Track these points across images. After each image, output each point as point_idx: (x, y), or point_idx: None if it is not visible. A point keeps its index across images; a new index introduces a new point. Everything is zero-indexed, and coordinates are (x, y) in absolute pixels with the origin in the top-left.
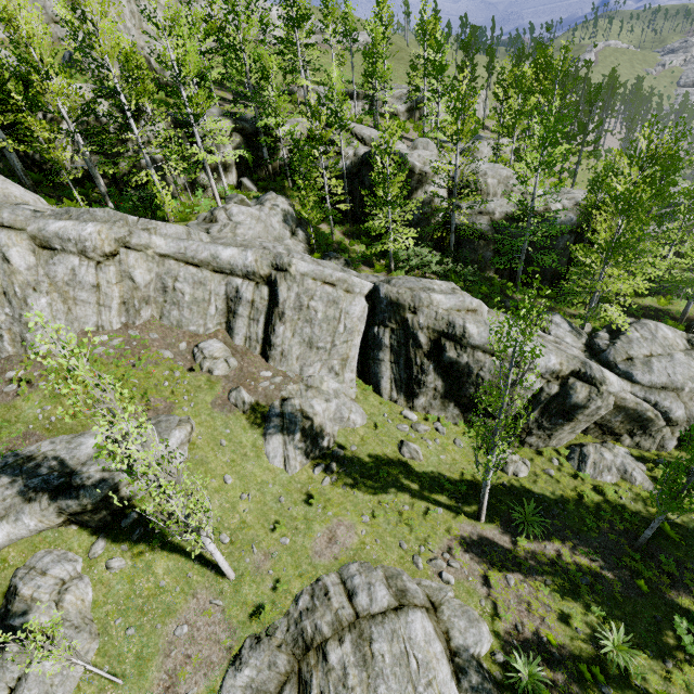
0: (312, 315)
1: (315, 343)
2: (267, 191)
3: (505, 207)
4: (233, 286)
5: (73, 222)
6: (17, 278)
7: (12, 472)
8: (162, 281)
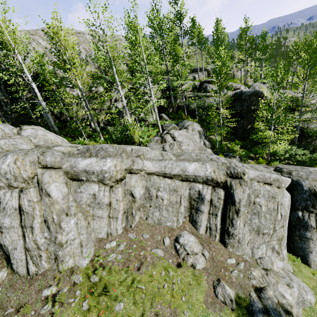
0: (258, 208)
1: (261, 230)
2: (174, 119)
3: None
4: (195, 190)
5: (95, 159)
6: (55, 207)
7: None
8: (148, 192)
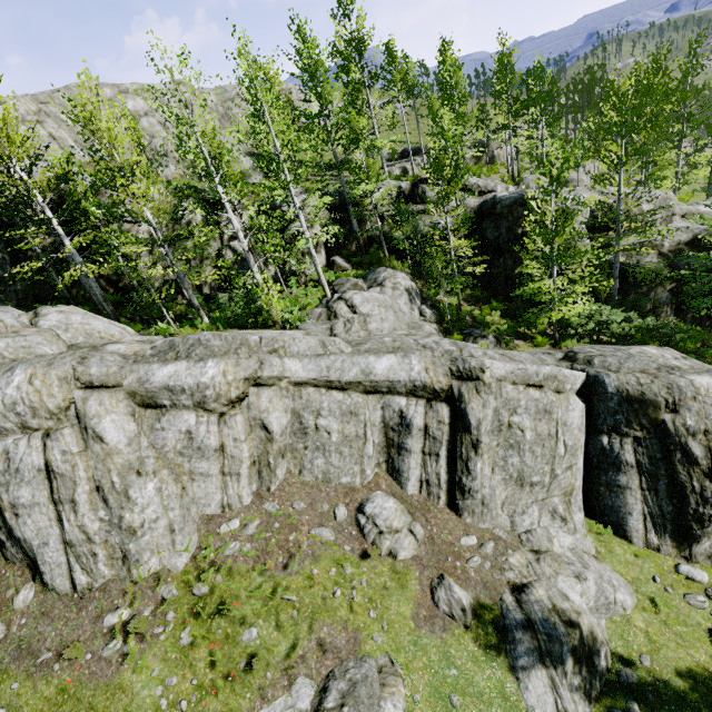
0: (518, 436)
1: (526, 477)
2: (362, 266)
3: (676, 235)
4: (394, 410)
5: (185, 364)
6: (114, 461)
7: None
8: (299, 420)
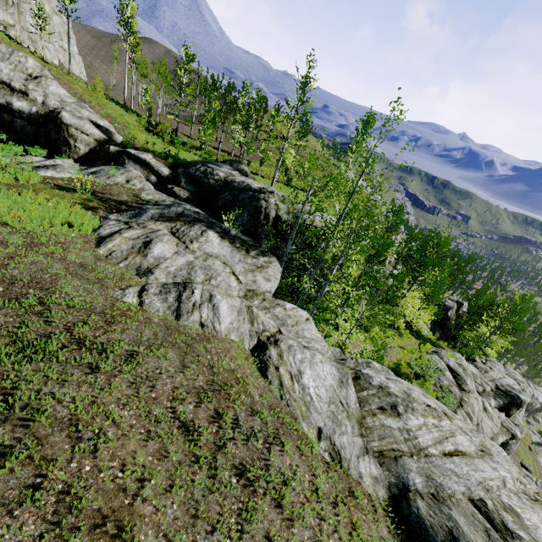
0: None
1: None
2: None
3: None
4: None
5: None
6: None
7: (540, 446)
8: None
